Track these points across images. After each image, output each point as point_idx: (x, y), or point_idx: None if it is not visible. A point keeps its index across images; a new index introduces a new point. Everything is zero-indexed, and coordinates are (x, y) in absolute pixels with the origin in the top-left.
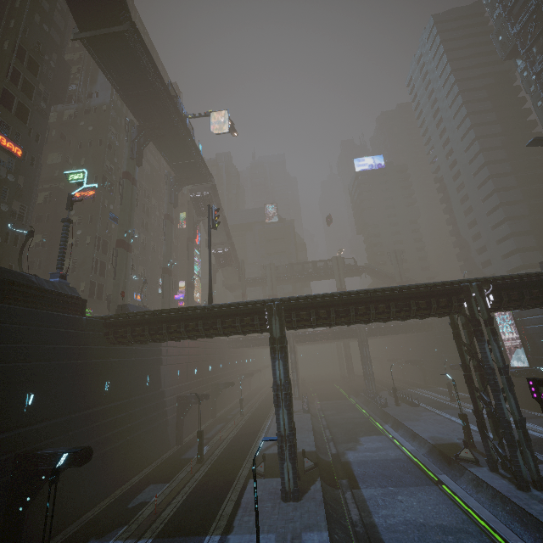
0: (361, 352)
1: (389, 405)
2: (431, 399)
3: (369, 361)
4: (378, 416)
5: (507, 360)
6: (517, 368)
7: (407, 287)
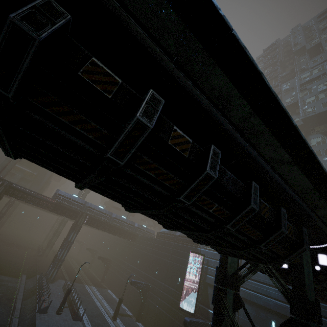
0: (69, 235)
1: (51, 308)
2: (97, 307)
3: (69, 246)
4: (23, 326)
5: (177, 296)
6: (184, 311)
7: (257, 144)
